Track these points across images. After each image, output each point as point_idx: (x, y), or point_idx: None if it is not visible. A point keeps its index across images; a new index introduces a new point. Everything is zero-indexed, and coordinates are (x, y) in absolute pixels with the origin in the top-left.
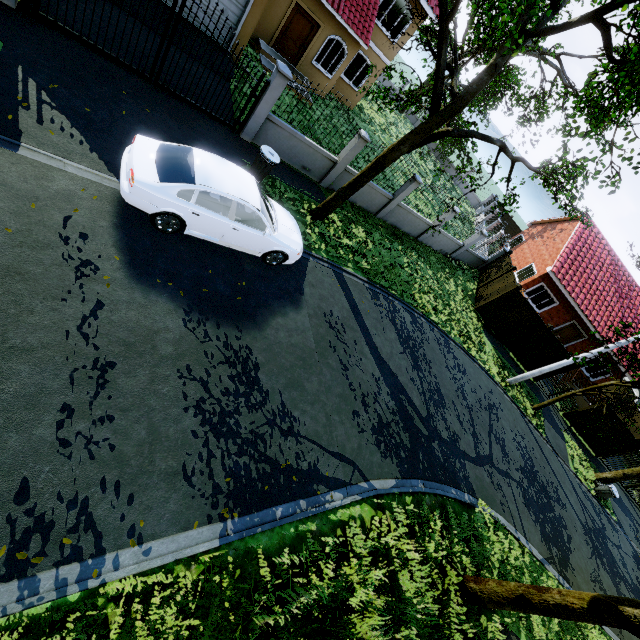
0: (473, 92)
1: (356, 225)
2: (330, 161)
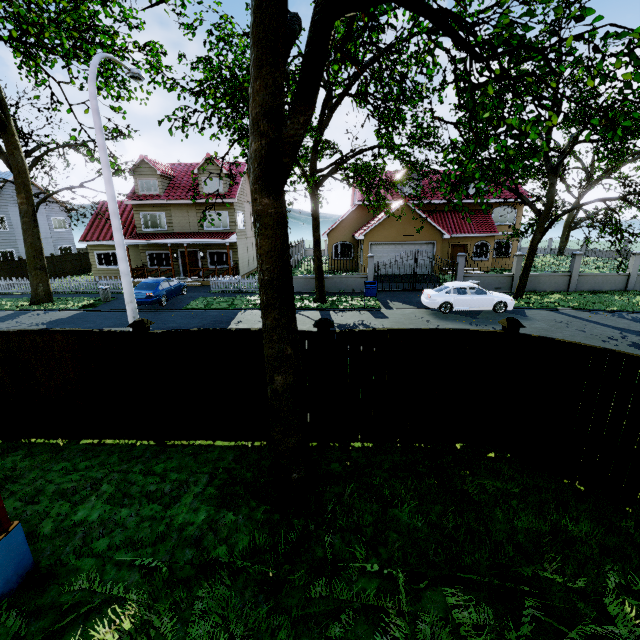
0: (550, 197)
1: (551, 295)
2: (509, 277)
